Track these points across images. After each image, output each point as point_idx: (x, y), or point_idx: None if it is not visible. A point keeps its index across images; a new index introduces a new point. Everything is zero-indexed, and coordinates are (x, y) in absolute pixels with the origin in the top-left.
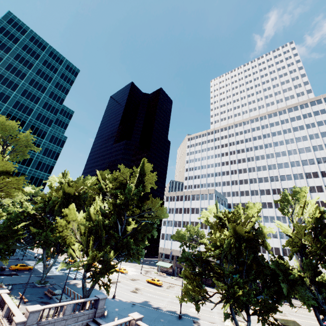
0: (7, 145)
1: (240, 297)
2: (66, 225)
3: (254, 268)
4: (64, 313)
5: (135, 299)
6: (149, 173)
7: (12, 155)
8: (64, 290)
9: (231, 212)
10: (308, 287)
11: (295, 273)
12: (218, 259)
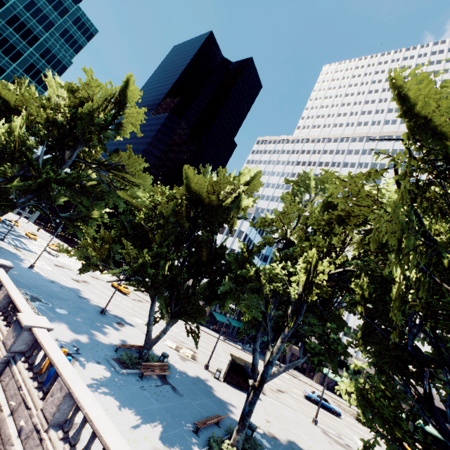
0: None
1: (148, 269)
2: None
3: (205, 255)
4: None
5: (64, 283)
6: (133, 106)
7: None
8: None
9: None
10: (265, 297)
11: (250, 269)
12: None
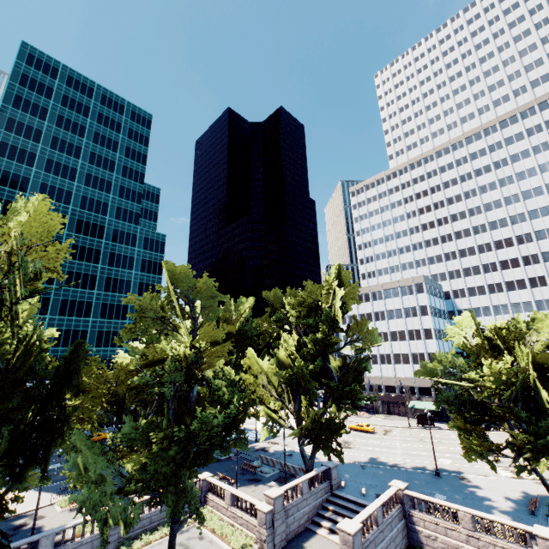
0: (193, 301)
1: None
2: (255, 380)
3: None
4: (302, 492)
5: (357, 458)
6: (348, 284)
7: (204, 314)
8: (261, 460)
9: (504, 327)
10: None
11: None
12: (500, 398)
